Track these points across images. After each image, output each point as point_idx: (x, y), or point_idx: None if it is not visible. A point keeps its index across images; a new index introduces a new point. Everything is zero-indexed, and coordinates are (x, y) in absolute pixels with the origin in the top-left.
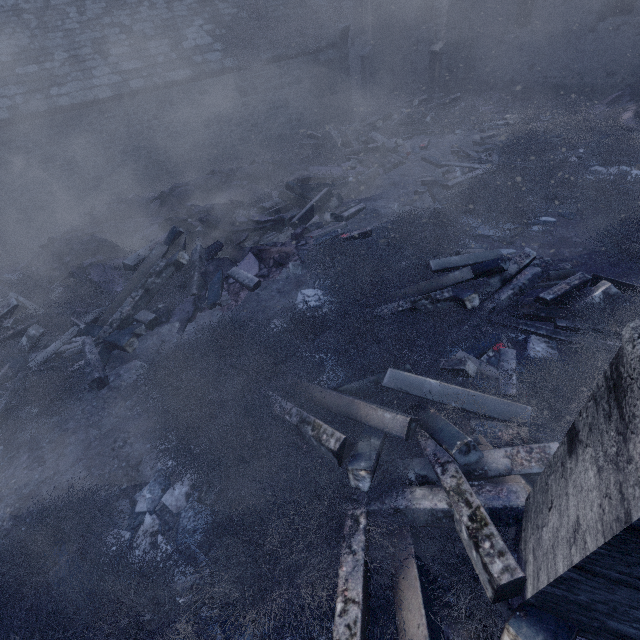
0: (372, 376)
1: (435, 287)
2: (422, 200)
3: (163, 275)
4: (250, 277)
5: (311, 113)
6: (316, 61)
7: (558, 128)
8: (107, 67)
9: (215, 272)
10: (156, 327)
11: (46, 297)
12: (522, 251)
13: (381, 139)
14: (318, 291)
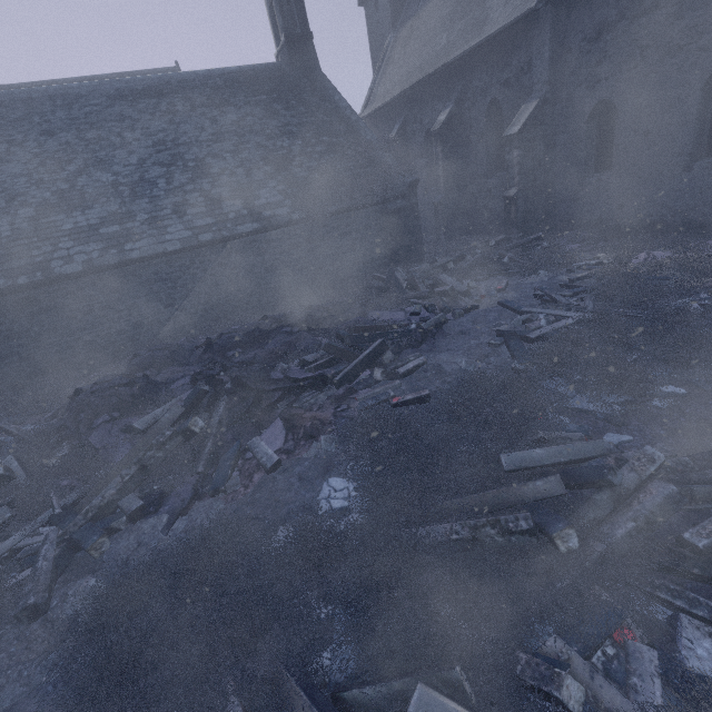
0: (396, 680)
1: (508, 501)
2: (497, 354)
3: (167, 447)
4: (269, 453)
5: (379, 256)
6: (384, 210)
7: (666, 268)
8: (181, 224)
9: (232, 442)
10: (140, 519)
11: (45, 461)
12: (641, 450)
13: (451, 282)
14: (349, 482)
